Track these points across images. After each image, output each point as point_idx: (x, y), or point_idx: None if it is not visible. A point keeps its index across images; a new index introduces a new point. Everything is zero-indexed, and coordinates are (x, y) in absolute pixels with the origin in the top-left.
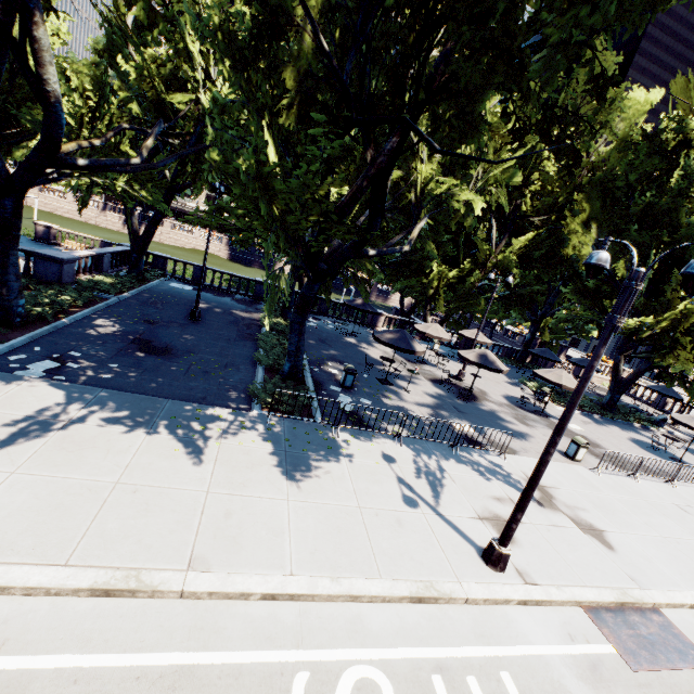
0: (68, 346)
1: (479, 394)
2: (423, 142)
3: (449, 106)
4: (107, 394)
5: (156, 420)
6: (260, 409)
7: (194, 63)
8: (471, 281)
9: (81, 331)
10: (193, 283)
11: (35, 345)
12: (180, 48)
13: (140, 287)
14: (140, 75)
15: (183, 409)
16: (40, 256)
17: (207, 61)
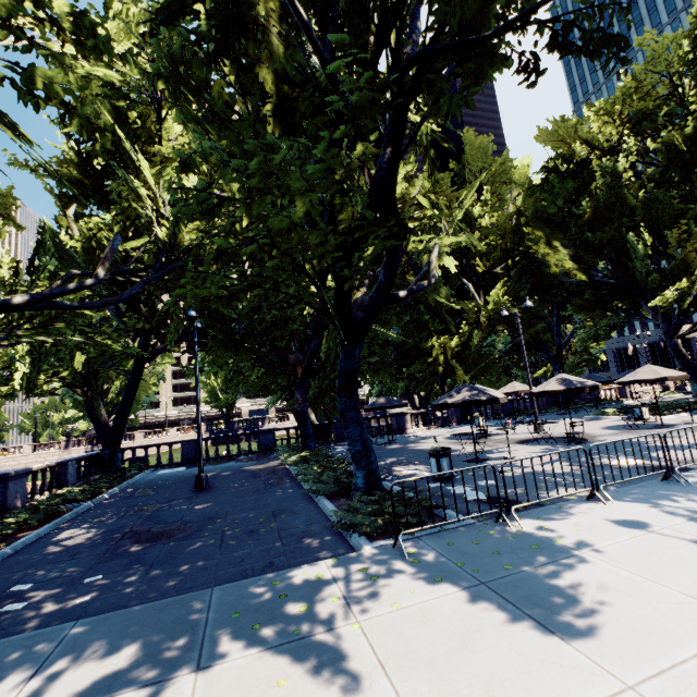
0: (9, 581)
1: (580, 435)
2: (426, 122)
3: (447, 61)
4: (86, 626)
5: (204, 634)
6: (369, 542)
7: (144, 204)
8: (476, 341)
9: (35, 553)
10: (185, 464)
11: None
12: (126, 210)
13: (120, 485)
14: (87, 245)
15: (247, 592)
16: None
17: (156, 203)
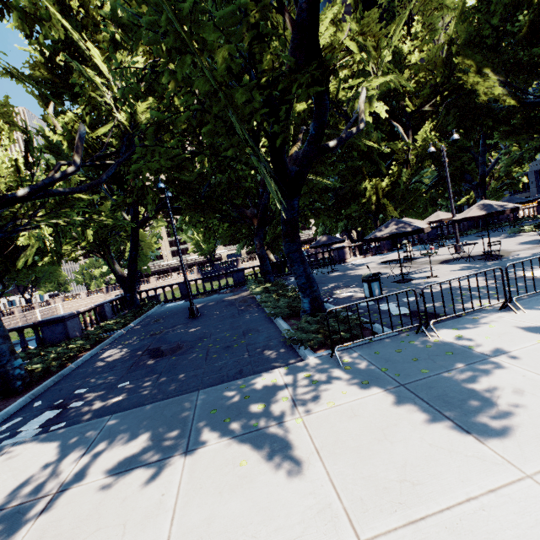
0: (74, 387)
1: (496, 252)
2: None
3: None
4: (117, 419)
5: (191, 426)
6: (313, 353)
7: (101, 92)
8: (404, 179)
9: (89, 367)
10: (183, 298)
11: (35, 401)
12: (90, 101)
13: (141, 317)
14: (69, 138)
15: (222, 394)
16: (44, 323)
17: (112, 90)
